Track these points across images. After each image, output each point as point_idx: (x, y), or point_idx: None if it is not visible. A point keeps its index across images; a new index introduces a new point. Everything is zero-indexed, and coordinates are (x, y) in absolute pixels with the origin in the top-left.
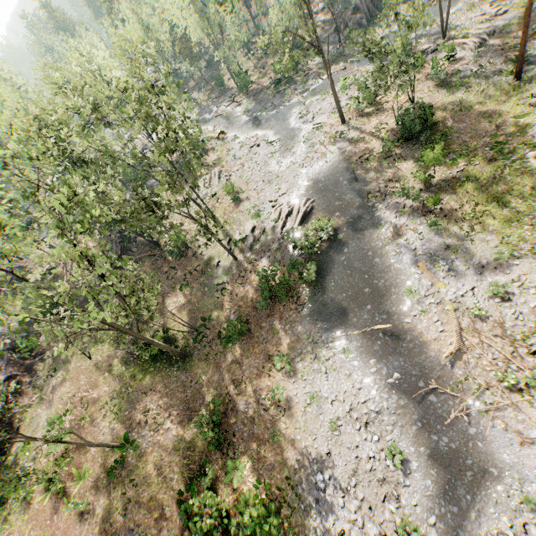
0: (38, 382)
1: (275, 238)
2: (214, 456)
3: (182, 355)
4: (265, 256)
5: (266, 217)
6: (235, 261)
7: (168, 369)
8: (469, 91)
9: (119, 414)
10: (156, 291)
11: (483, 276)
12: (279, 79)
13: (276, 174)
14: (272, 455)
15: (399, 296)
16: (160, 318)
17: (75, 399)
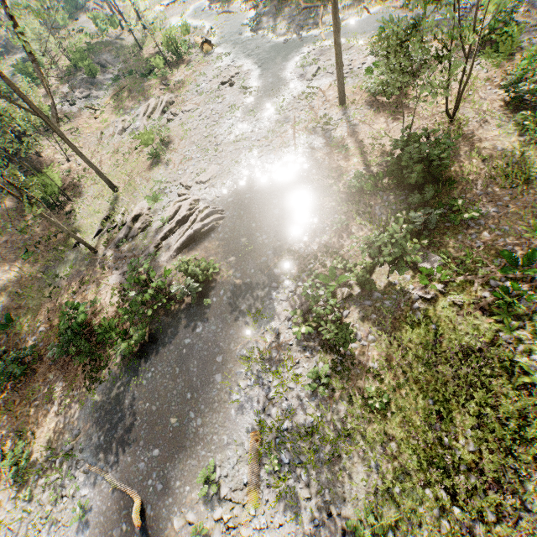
0: None
1: (149, 247)
2: None
3: None
4: (121, 270)
5: (163, 207)
6: (93, 253)
7: None
8: None
9: None
10: None
11: (317, 535)
12: None
13: (218, 144)
14: None
15: (197, 467)
16: None
17: None
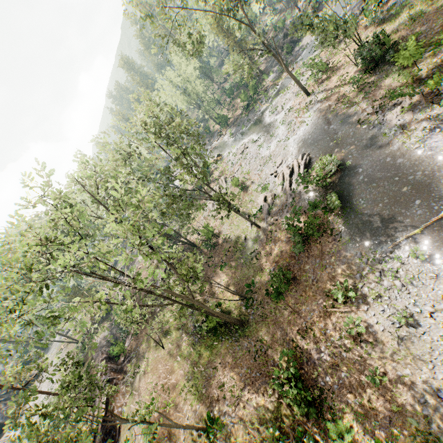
0: (128, 381)
1: (286, 196)
2: (308, 422)
3: (239, 322)
4: (284, 213)
5: (273, 186)
6: (259, 229)
7: (230, 340)
8: (413, 8)
9: (197, 395)
10: (199, 263)
11: None
12: (247, 104)
13: (269, 156)
14: (381, 404)
15: None
16: (211, 298)
17: (158, 387)
